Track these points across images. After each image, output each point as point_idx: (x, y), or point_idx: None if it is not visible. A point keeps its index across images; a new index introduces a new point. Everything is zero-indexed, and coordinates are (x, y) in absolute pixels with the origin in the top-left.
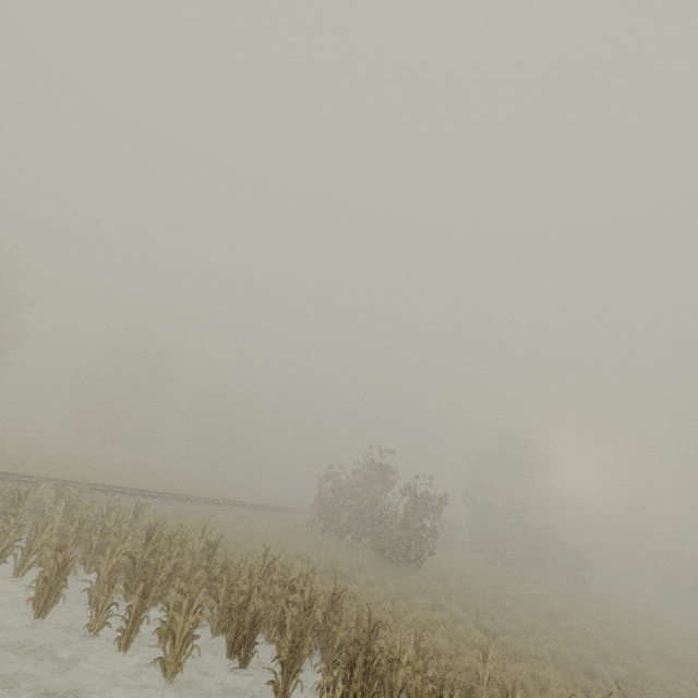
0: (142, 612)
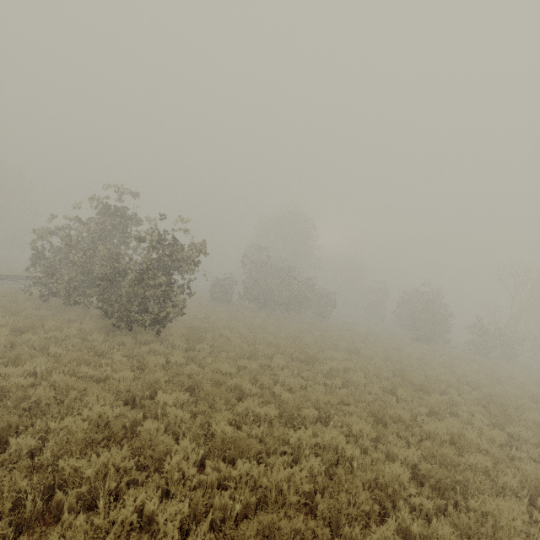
0: None
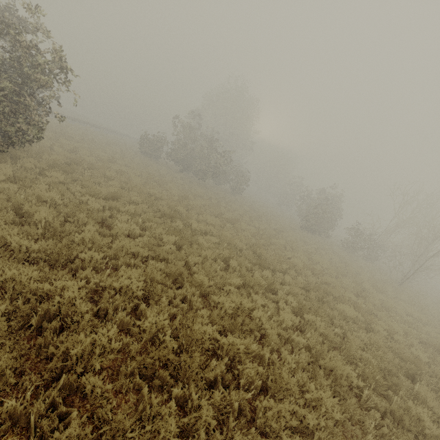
0: None
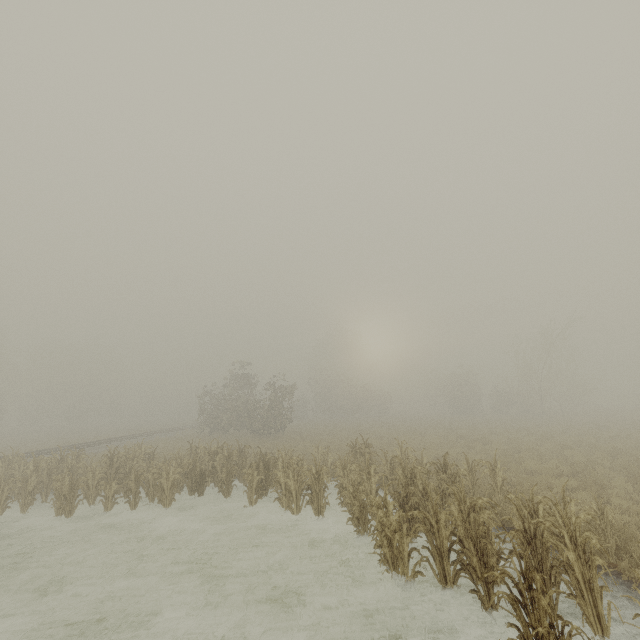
0: (138, 488)
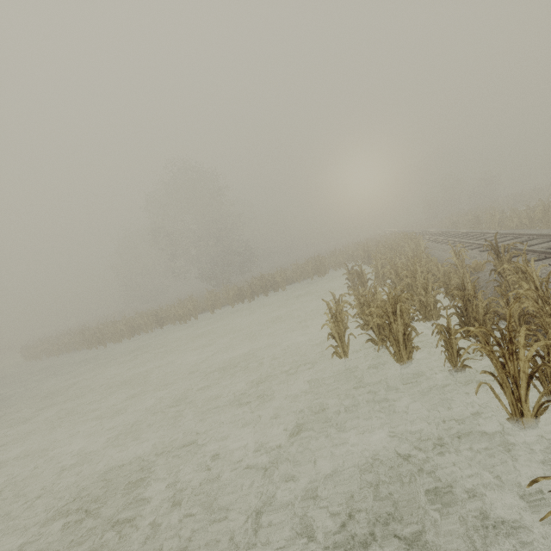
0: None
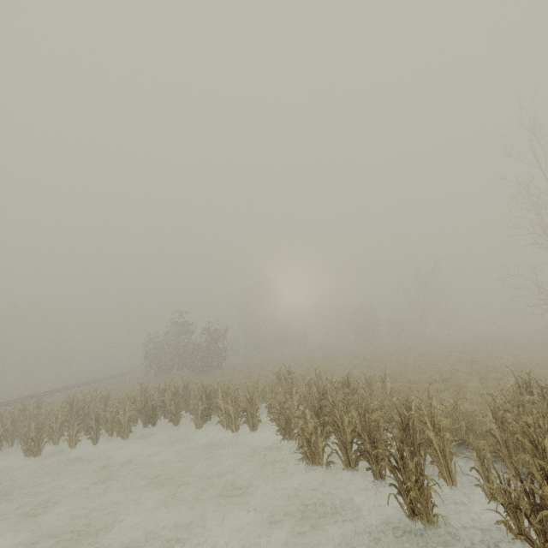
0: (99, 426)
